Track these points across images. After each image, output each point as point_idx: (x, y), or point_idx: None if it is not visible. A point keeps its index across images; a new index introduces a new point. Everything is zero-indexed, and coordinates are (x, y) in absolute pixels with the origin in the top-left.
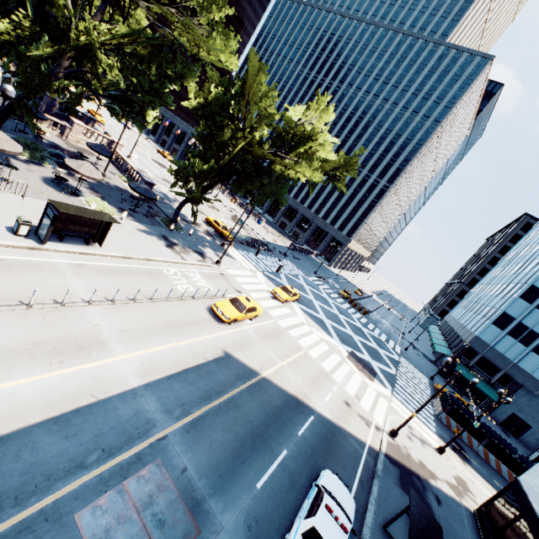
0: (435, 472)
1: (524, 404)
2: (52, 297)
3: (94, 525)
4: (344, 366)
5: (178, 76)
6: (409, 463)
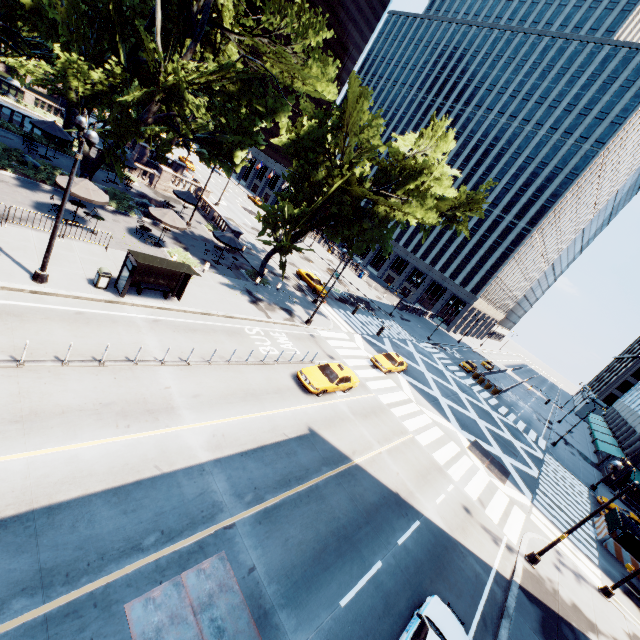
0: (597, 622)
1: None
2: (125, 354)
3: (145, 620)
4: (463, 460)
5: (269, 111)
6: (556, 604)
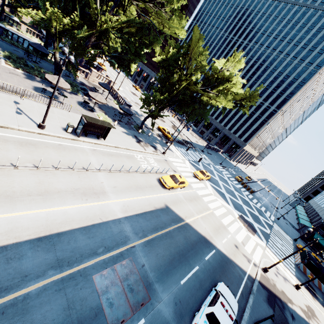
0: (292, 299)
1: None
2: (82, 166)
3: (101, 283)
4: (235, 223)
5: (150, 43)
6: (274, 290)
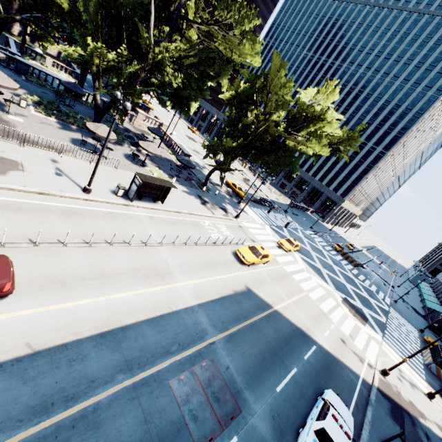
0: (425, 413)
1: None
2: (140, 239)
3: (180, 390)
4: (338, 309)
5: (215, 75)
6: (400, 400)
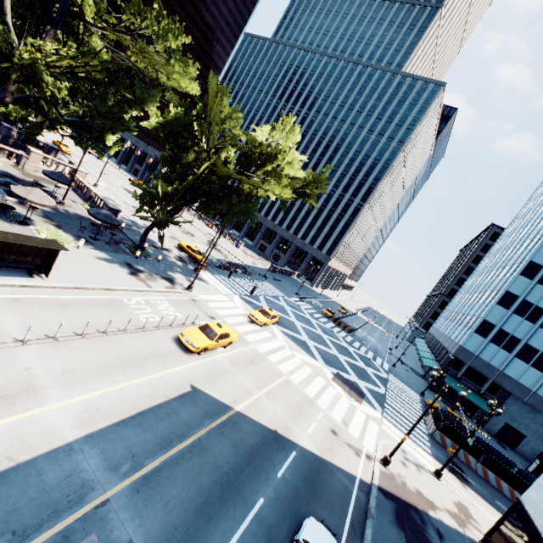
0: (434, 500)
1: (515, 413)
2: None
3: None
4: (329, 390)
5: (138, 100)
6: (405, 494)
